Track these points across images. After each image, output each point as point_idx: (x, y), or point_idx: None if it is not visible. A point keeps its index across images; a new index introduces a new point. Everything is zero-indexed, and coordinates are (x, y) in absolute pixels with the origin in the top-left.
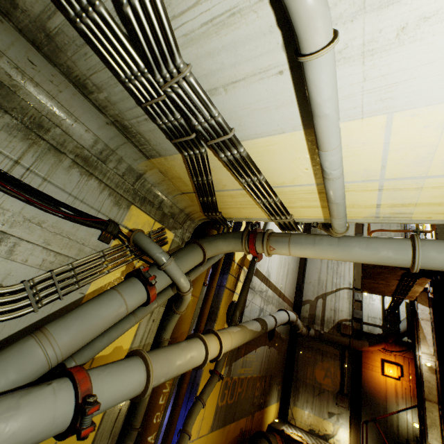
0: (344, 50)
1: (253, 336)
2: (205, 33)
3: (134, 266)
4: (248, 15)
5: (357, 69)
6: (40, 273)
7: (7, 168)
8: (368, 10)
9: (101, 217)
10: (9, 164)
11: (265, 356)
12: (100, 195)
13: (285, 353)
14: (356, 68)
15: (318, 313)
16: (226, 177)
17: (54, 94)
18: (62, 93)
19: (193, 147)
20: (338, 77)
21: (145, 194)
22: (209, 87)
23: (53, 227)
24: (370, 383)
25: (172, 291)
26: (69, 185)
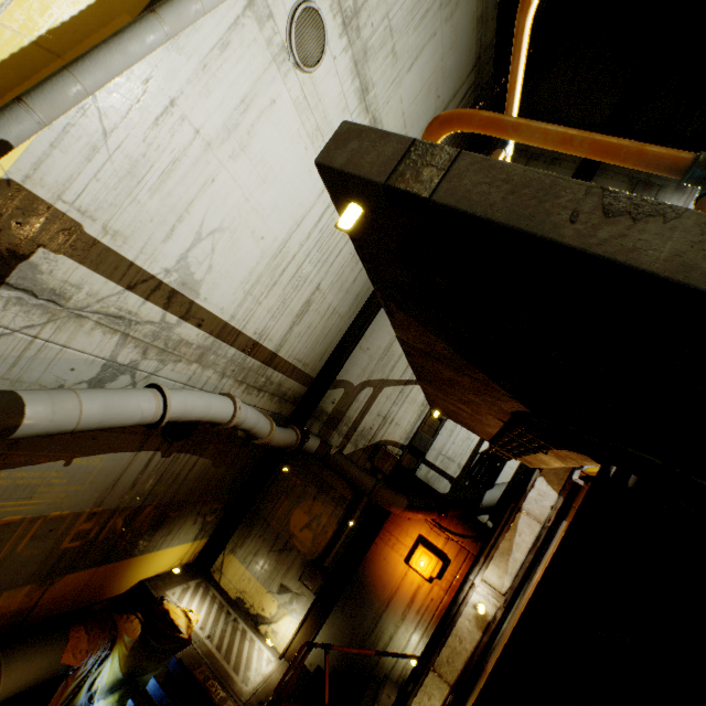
0: None
1: None
2: None
3: None
4: None
5: None
6: None
7: None
8: None
9: None
10: None
11: (139, 473)
12: None
13: (253, 463)
14: None
15: (351, 414)
16: None
17: None
18: None
19: None
20: None
21: None
22: None
23: None
24: (376, 567)
25: None
26: None
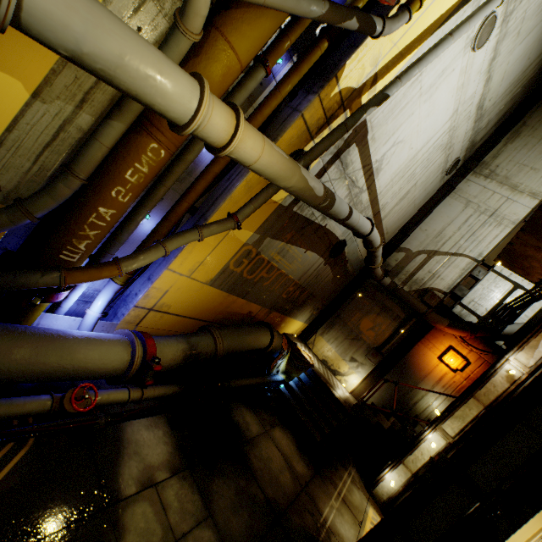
0: None
1: (304, 191)
2: None
3: None
4: None
5: None
6: None
7: None
8: None
9: None
10: None
11: (314, 269)
12: None
13: (341, 288)
14: None
15: (408, 268)
16: None
17: None
18: None
19: None
20: None
21: None
22: None
23: None
24: (417, 358)
25: None
26: None
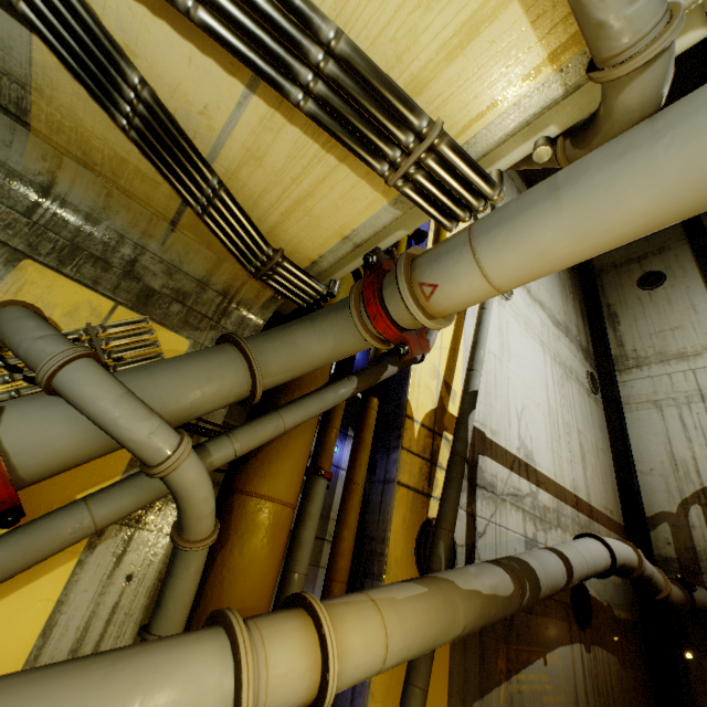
0: None
1: (486, 611)
2: None
3: None
4: None
5: None
6: None
7: None
8: None
9: None
10: None
11: (582, 676)
12: None
13: (644, 662)
14: None
15: (701, 545)
16: (180, 63)
17: None
18: None
19: None
20: None
21: (74, 239)
22: None
23: None
24: None
25: (159, 478)
26: None
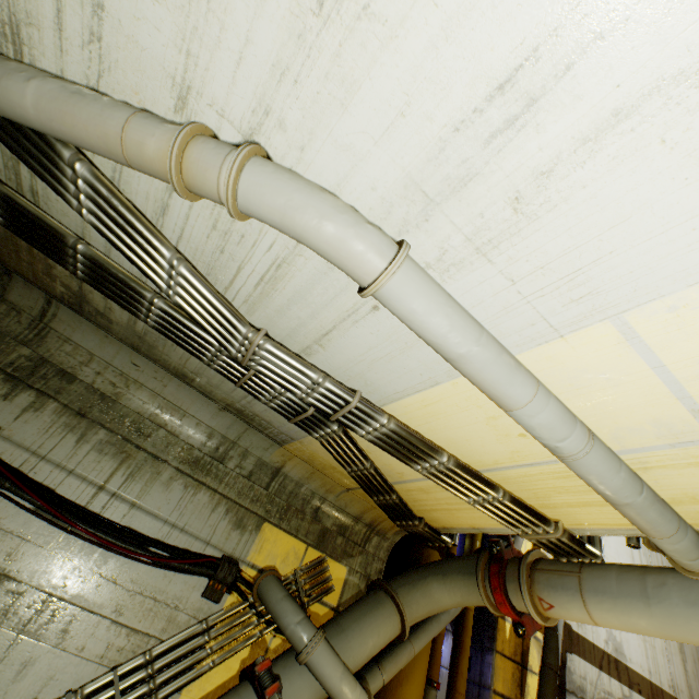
0: (444, 255)
1: None
2: (263, 293)
3: (268, 645)
4: (295, 261)
5: (486, 271)
6: (99, 673)
7: (88, 498)
8: (439, 201)
9: (211, 552)
10: (91, 492)
11: None
12: (213, 515)
13: None
14: (483, 270)
15: None
16: (396, 461)
17: (159, 390)
18: (168, 387)
19: (318, 425)
20: (465, 290)
21: (287, 499)
22: (301, 346)
23: (133, 582)
24: None
25: None
26: (167, 507)
